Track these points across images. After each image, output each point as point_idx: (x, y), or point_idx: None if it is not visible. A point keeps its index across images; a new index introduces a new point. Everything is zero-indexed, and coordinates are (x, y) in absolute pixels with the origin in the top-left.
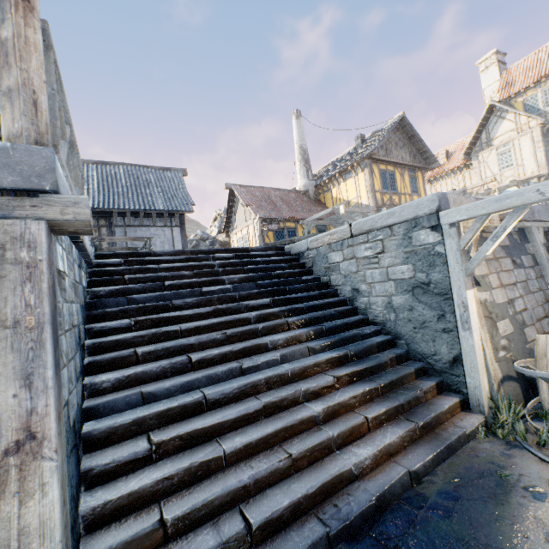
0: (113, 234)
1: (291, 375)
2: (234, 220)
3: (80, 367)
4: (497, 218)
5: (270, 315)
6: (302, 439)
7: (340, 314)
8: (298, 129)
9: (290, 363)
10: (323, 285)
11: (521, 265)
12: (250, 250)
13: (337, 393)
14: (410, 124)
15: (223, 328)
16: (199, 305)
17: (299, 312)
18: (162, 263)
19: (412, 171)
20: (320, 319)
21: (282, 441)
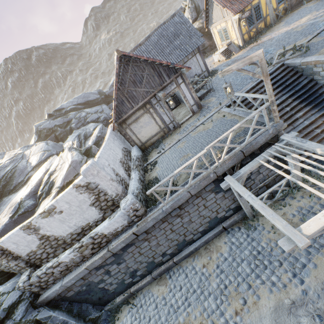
0: None
1: (308, 124)
2: (211, 18)
3: None
4: None
5: (294, 106)
6: (316, 138)
7: (319, 94)
8: None
9: (306, 121)
10: (309, 81)
11: None
12: (269, 74)
13: (323, 125)
14: None
15: (281, 117)
16: None
17: (303, 100)
18: (245, 100)
19: None
20: (312, 100)
21: (310, 140)
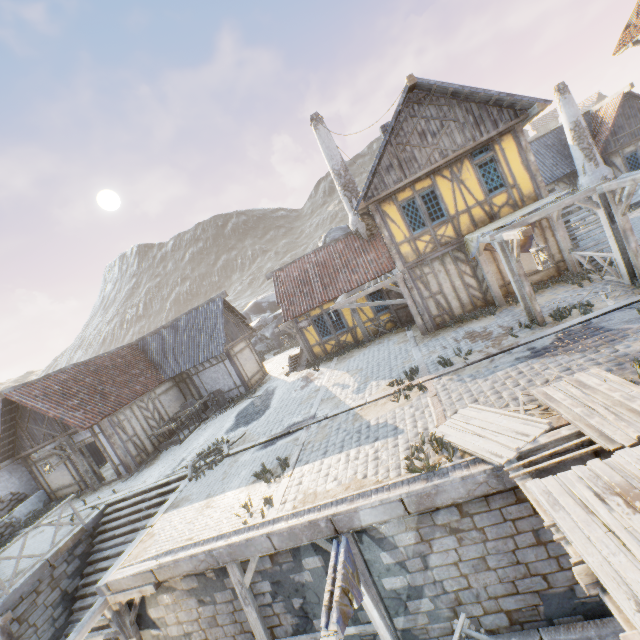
0: (193, 381)
1: None
2: None
3: (64, 608)
4: (151, 587)
5: None
6: None
7: None
8: (321, 146)
9: None
10: None
11: (211, 602)
12: (170, 482)
13: None
14: (434, 84)
15: None
16: (120, 554)
17: None
18: (127, 507)
19: (482, 152)
20: None
21: None
